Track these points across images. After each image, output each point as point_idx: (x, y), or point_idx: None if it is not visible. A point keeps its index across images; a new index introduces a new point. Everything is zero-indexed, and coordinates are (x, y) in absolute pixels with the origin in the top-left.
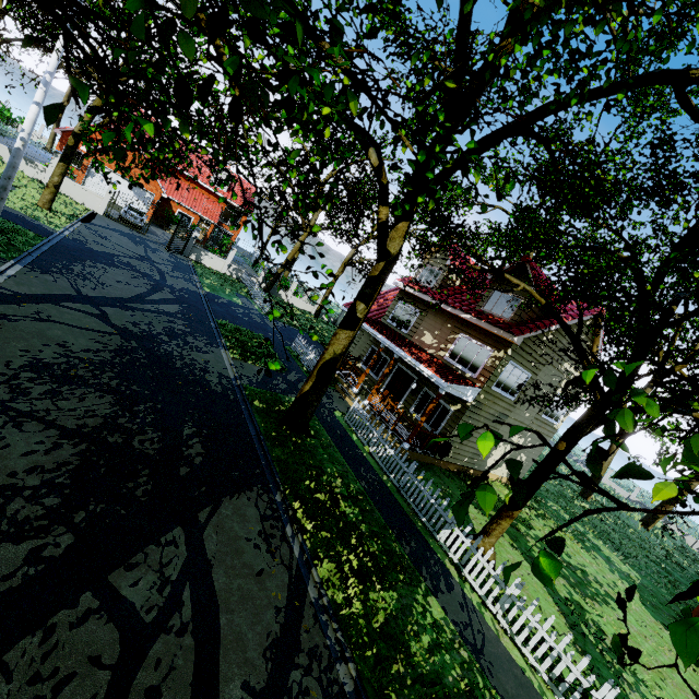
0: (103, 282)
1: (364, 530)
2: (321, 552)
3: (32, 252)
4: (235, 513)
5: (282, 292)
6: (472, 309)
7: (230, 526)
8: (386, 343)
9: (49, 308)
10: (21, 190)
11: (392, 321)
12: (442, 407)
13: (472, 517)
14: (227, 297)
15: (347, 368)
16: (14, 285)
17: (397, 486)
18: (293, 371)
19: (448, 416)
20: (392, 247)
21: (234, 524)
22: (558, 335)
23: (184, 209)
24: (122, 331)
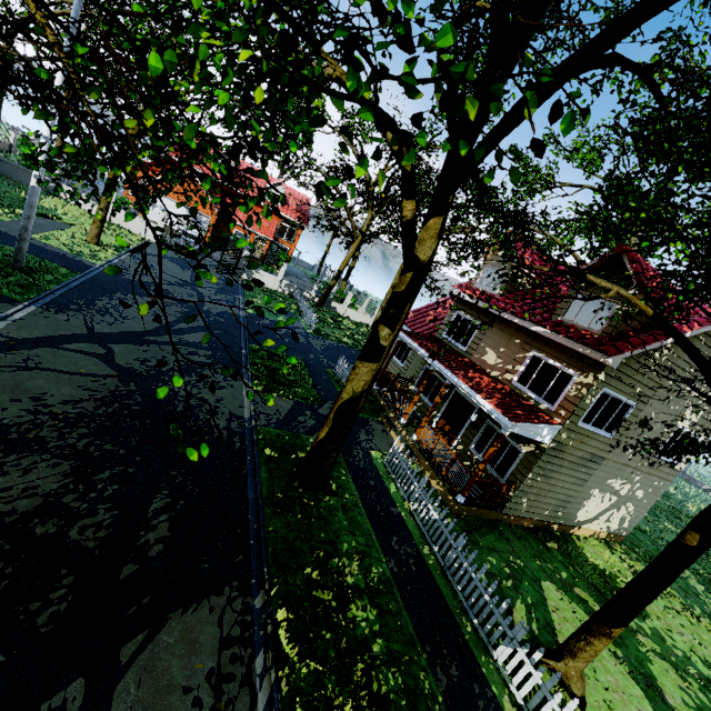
0: (126, 315)
1: (378, 650)
2: (300, 703)
3: (56, 290)
4: (181, 640)
5: (336, 305)
6: (547, 319)
7: (166, 667)
8: (436, 365)
9: (44, 353)
10: (74, 228)
11: (448, 336)
12: (510, 447)
13: (552, 607)
14: (271, 317)
15: (394, 394)
16: (15, 330)
17: (441, 564)
18: (328, 401)
19: (517, 459)
20: (422, 252)
21: (173, 662)
22: (677, 350)
23: (240, 228)
24: (124, 372)
